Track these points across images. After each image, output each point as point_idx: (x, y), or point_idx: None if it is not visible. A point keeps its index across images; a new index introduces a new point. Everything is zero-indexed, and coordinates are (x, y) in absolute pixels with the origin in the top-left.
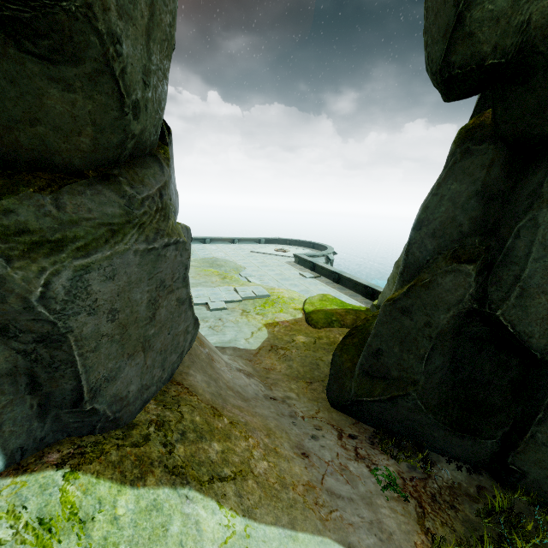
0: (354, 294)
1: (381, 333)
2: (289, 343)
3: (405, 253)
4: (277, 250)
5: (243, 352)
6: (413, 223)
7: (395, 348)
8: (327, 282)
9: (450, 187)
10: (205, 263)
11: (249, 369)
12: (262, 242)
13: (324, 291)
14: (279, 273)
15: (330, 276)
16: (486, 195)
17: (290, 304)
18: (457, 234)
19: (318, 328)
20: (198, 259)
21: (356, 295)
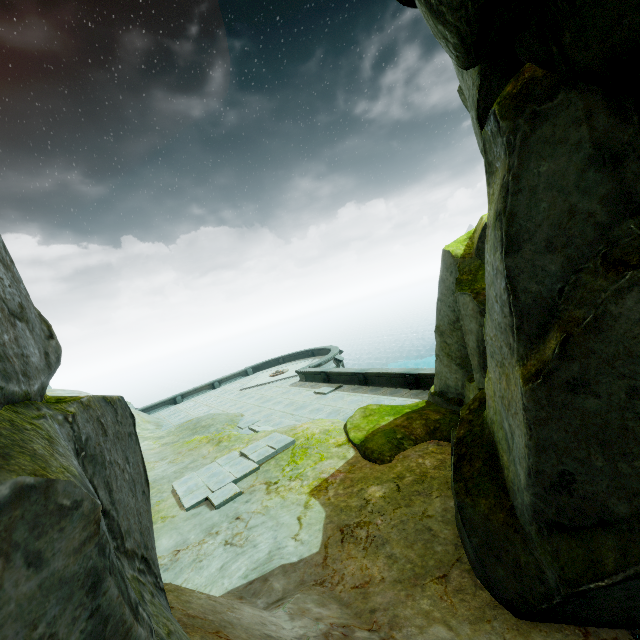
0: (394, 389)
1: (550, 441)
2: (364, 510)
3: (510, 296)
4: (273, 375)
5: (302, 568)
6: (499, 246)
7: (595, 460)
8: (353, 388)
9: (540, 171)
10: (184, 431)
11: (333, 611)
12: (250, 373)
13: (357, 402)
14: (289, 403)
15: (353, 379)
16: (607, 157)
17: (328, 441)
18: (593, 229)
19: (387, 461)
20: (172, 429)
21: (397, 391)
